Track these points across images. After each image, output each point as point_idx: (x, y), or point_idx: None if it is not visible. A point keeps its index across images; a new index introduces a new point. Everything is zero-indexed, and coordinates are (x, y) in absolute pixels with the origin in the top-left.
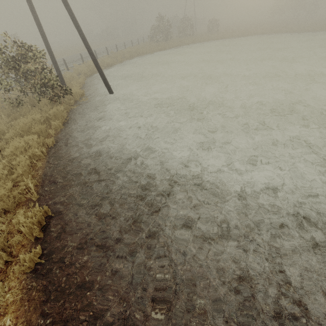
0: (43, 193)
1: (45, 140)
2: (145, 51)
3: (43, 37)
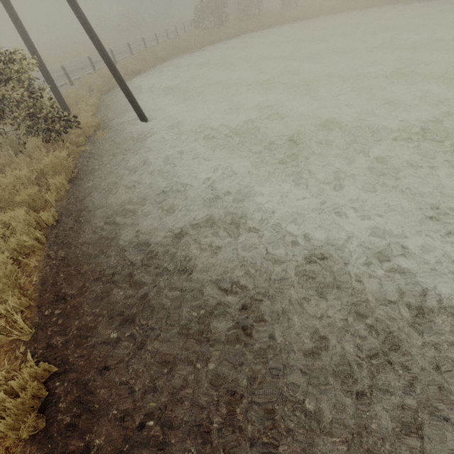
0: (42, 323)
1: (40, 214)
2: (190, 46)
3: (20, 31)
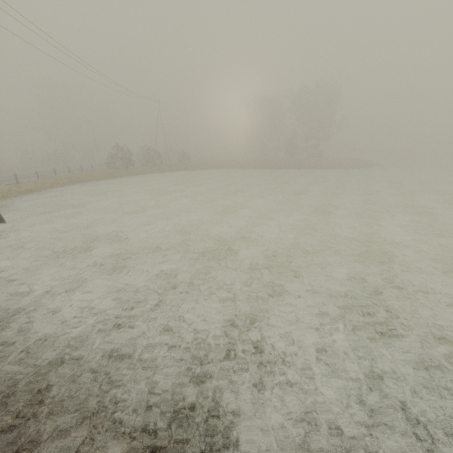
0: None
1: None
2: (94, 178)
3: None
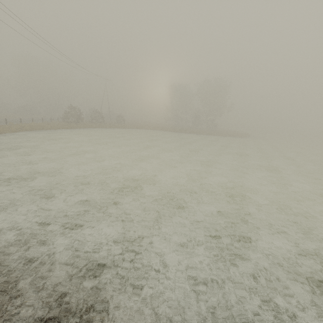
0: None
1: None
2: (50, 127)
3: None
